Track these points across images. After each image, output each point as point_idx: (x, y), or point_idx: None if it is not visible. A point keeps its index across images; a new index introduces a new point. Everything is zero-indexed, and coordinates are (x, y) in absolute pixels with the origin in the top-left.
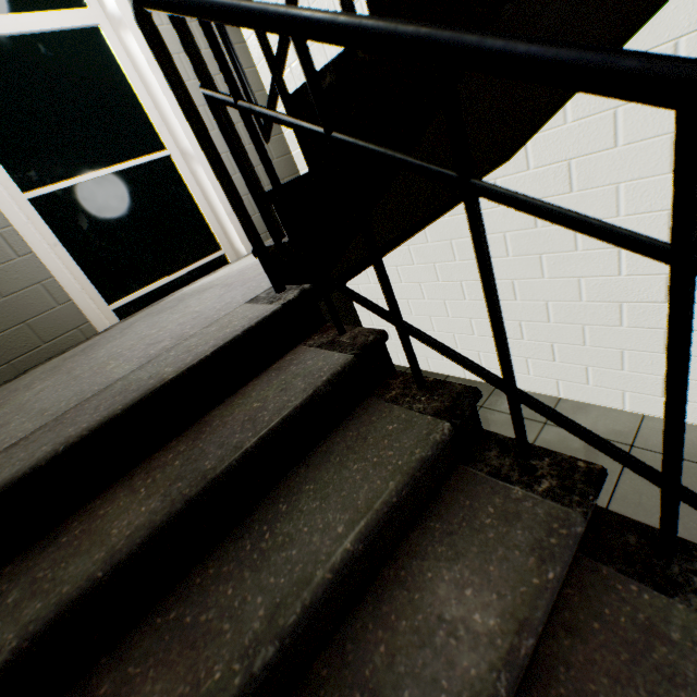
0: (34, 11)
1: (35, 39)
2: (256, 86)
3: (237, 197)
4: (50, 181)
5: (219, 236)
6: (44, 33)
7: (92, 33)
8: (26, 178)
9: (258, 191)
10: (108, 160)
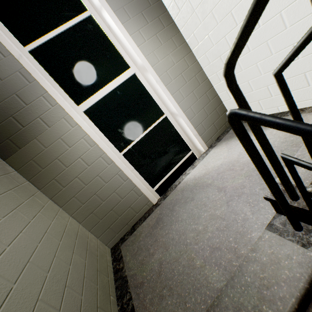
0: (114, 79)
1: (115, 90)
2: (198, 69)
3: (279, 191)
4: (127, 144)
5: (189, 145)
6: (118, 86)
7: (132, 77)
8: (120, 146)
9: (285, 179)
10: (144, 128)
